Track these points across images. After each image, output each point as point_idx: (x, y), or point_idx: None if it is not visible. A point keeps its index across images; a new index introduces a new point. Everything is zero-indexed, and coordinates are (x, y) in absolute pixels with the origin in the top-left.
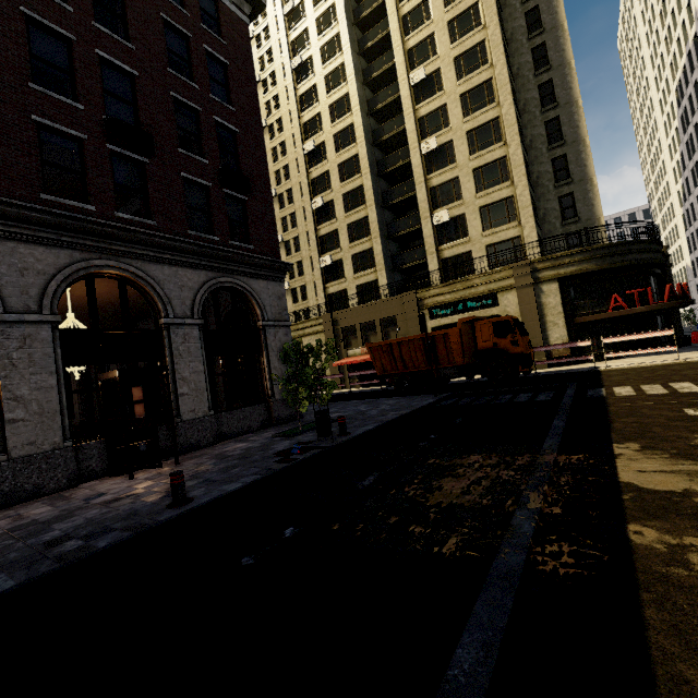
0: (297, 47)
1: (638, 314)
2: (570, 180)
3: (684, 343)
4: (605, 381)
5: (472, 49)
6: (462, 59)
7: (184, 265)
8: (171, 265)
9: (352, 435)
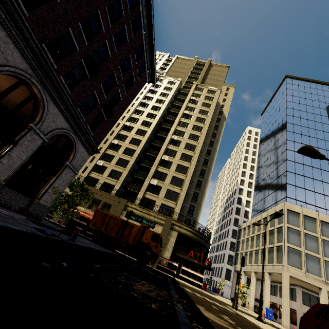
0: (147, 98)
1: (195, 263)
2: (196, 202)
3: (201, 286)
4: (180, 283)
5: (192, 145)
6: (188, 145)
7: (64, 115)
8: (59, 111)
9: (78, 243)
